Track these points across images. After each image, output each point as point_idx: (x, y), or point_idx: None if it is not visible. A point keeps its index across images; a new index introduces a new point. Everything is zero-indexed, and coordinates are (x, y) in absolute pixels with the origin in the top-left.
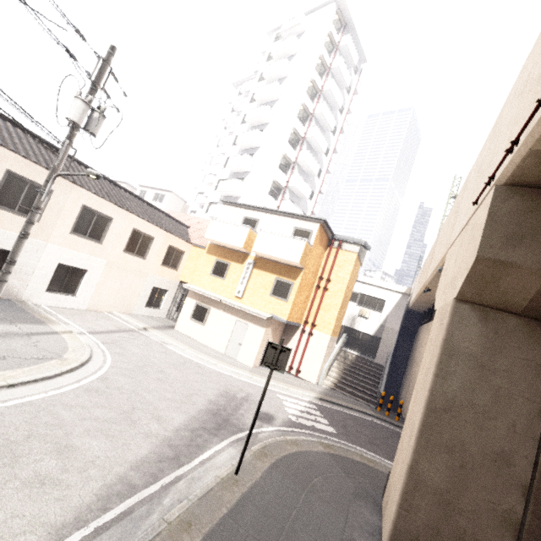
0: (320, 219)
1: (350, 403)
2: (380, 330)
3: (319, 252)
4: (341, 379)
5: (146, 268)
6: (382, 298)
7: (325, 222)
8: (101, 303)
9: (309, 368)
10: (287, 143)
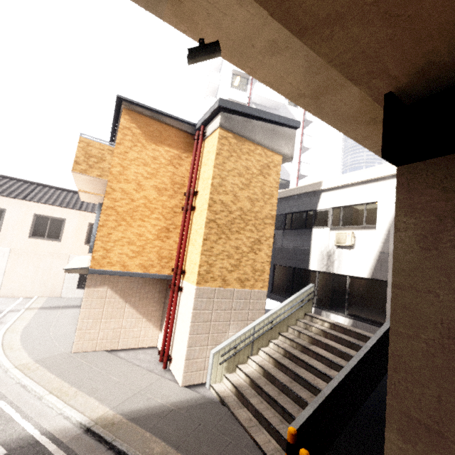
0: (116, 100)
1: (189, 450)
2: (382, 264)
3: (162, 155)
4: (263, 376)
5: (65, 249)
6: (369, 201)
7: (130, 102)
8: (17, 289)
9: (177, 352)
10: (231, 88)
